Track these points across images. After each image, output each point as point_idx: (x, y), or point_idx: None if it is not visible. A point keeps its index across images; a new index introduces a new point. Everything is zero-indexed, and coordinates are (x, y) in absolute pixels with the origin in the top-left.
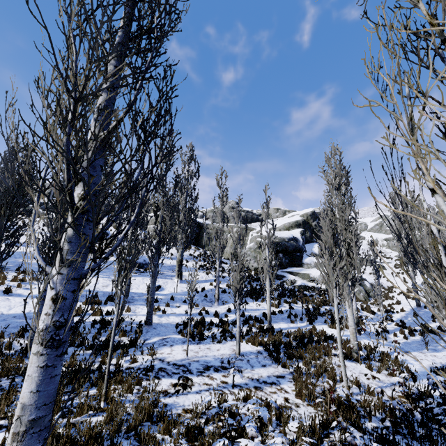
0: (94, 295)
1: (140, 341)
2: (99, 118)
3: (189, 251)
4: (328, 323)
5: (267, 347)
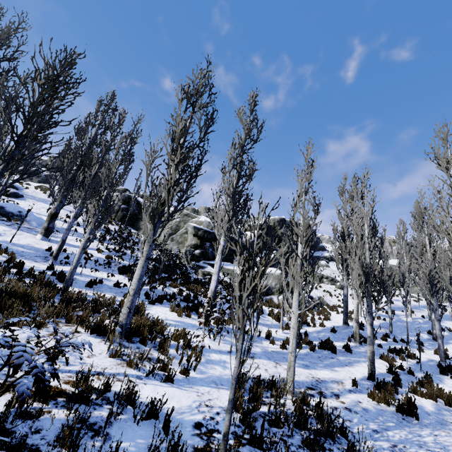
0: None
1: None
2: None
3: (112, 226)
4: (172, 305)
5: None
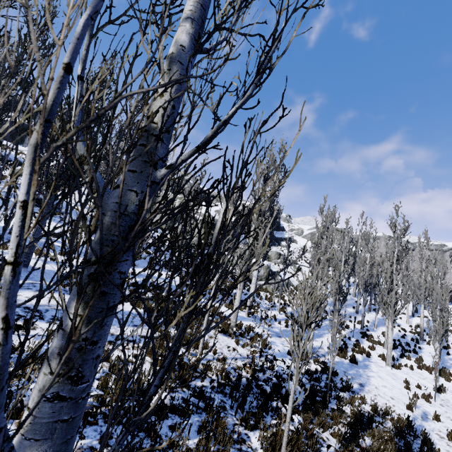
0: None
1: None
2: None
3: None
4: (225, 303)
5: (150, 311)
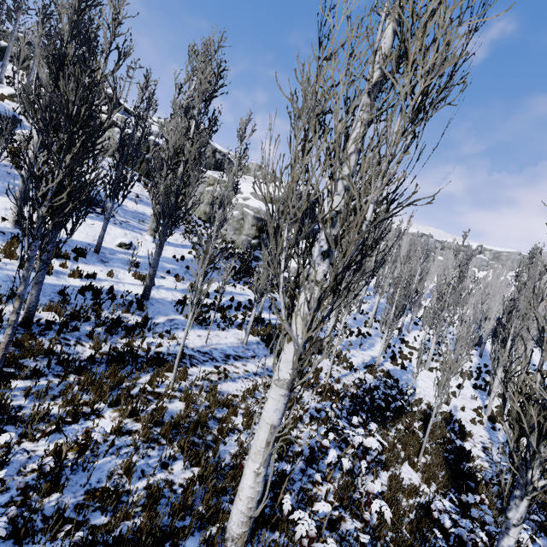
0: None
1: (154, 323)
2: (349, 186)
3: None
4: None
5: (265, 339)
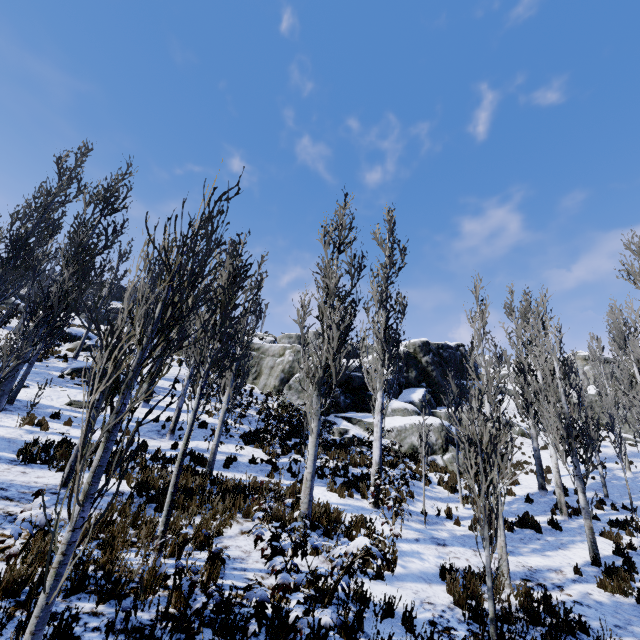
0: None
1: None
2: None
3: None
4: (329, 483)
5: (140, 487)
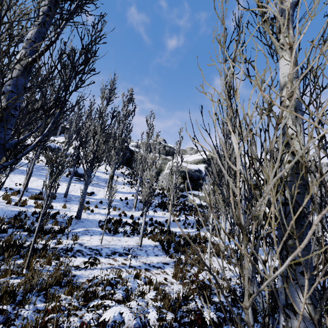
0: (39, 193)
1: (67, 230)
2: (27, 46)
3: (122, 170)
4: None
5: (162, 243)
